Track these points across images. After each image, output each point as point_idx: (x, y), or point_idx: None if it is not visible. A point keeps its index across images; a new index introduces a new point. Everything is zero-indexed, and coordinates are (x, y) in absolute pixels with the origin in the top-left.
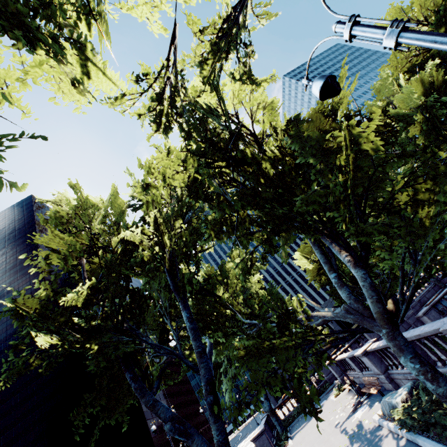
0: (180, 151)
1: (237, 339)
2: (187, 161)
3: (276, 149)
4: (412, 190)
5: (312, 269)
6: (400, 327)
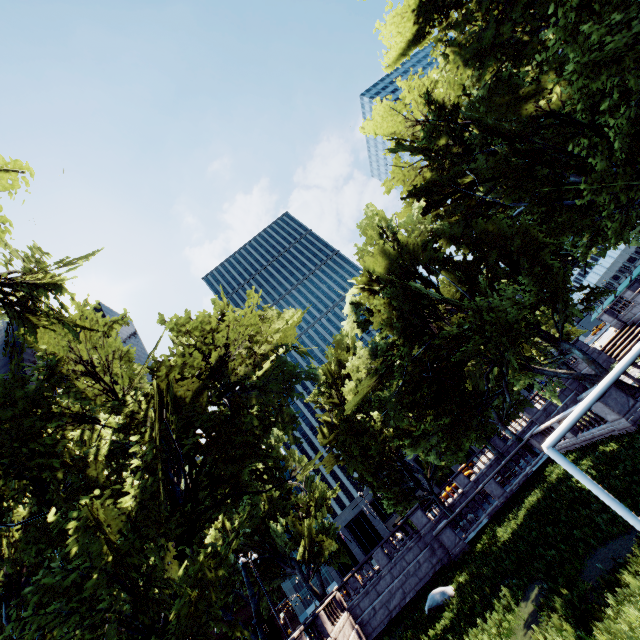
0: None
1: None
2: None
3: (108, 443)
4: (406, 379)
5: (325, 458)
6: (415, 547)
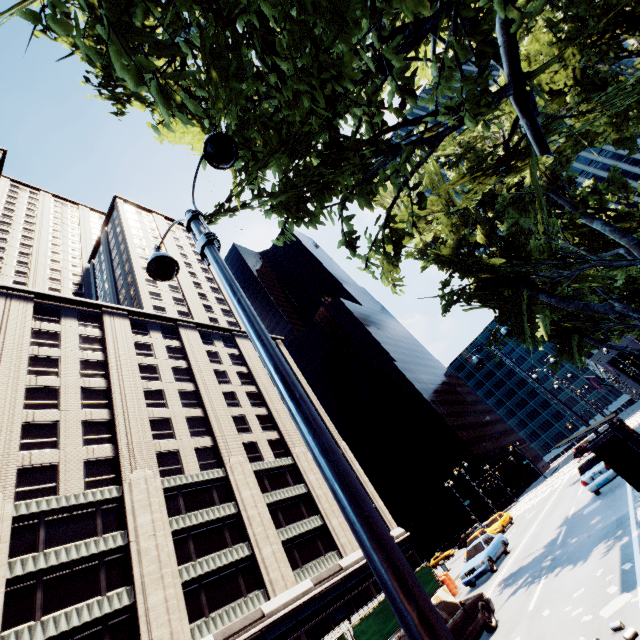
0: (550, 49)
1: None
2: (564, 55)
3: None
4: None
5: None
6: None
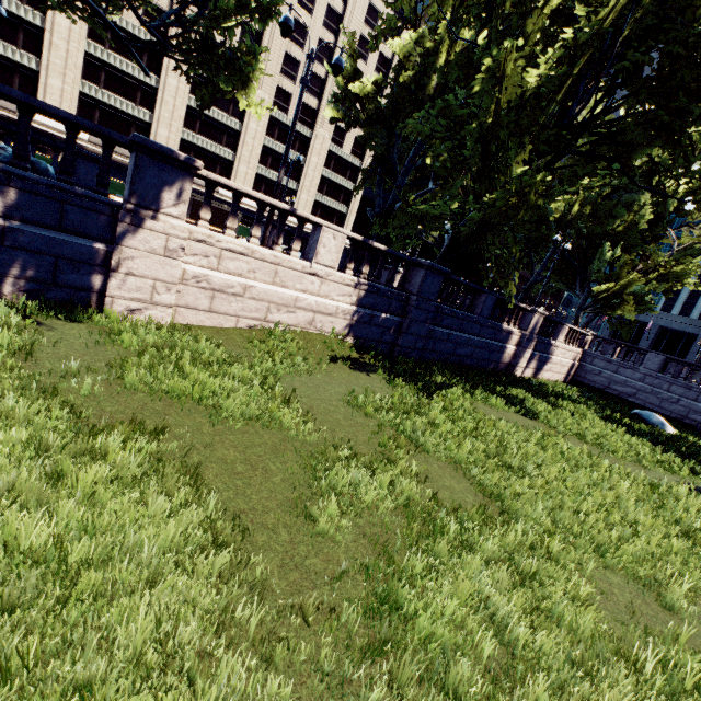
0: None
1: (414, 196)
2: None
3: None
4: None
5: None
6: (694, 393)
